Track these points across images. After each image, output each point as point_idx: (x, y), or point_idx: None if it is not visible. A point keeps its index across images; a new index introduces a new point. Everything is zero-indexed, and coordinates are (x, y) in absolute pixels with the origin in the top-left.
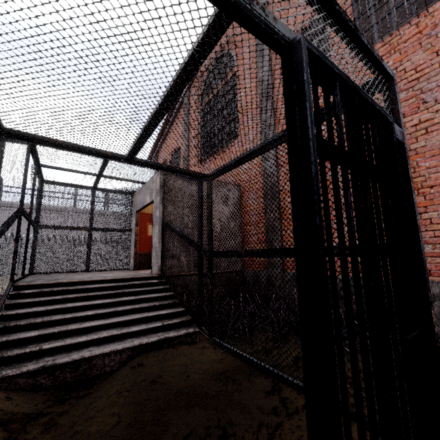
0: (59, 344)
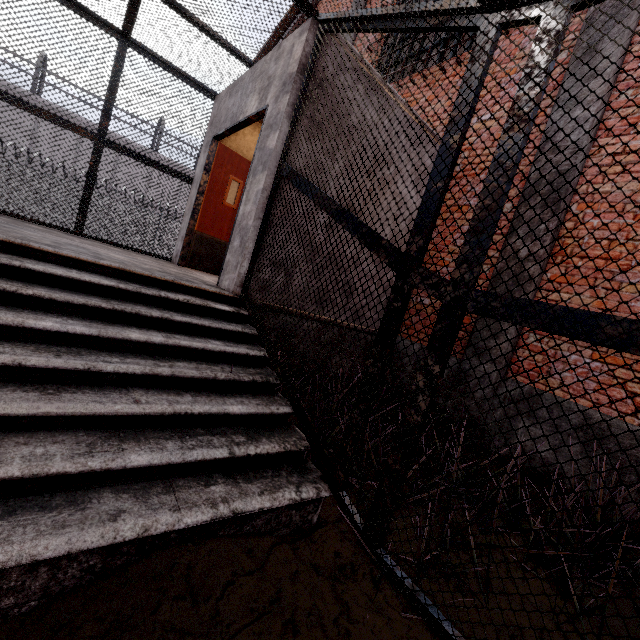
0: None
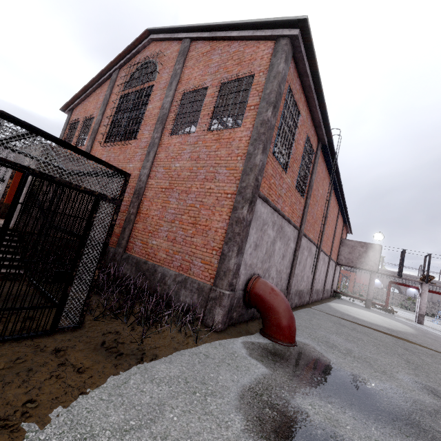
0: None
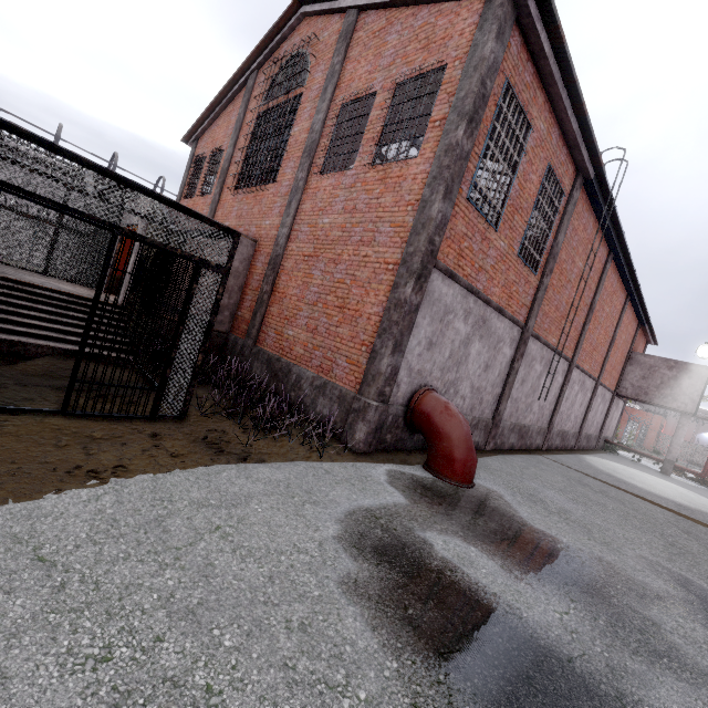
0: (1, 326)
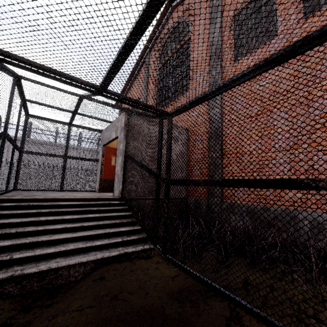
0: (29, 255)
